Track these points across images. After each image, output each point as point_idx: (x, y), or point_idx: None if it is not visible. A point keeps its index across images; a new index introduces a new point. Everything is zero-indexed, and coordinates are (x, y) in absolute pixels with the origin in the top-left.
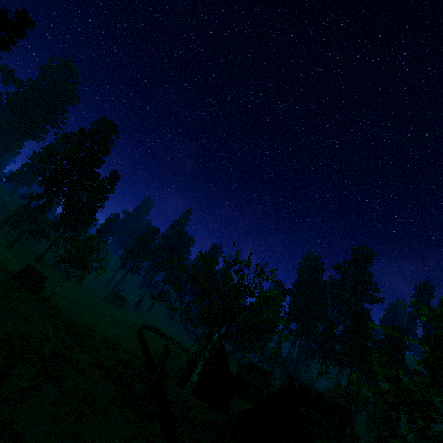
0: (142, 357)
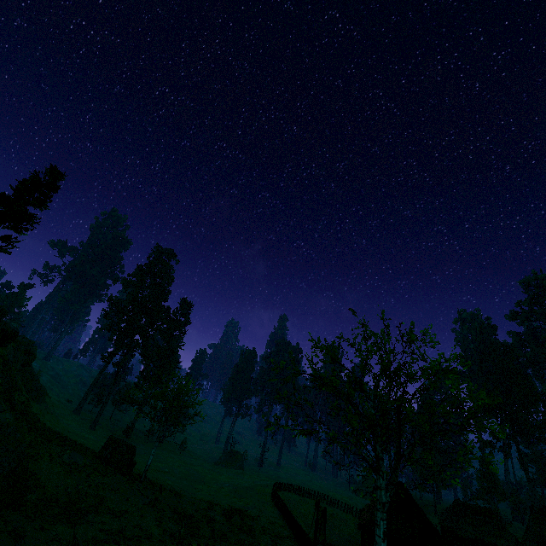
0: (289, 534)
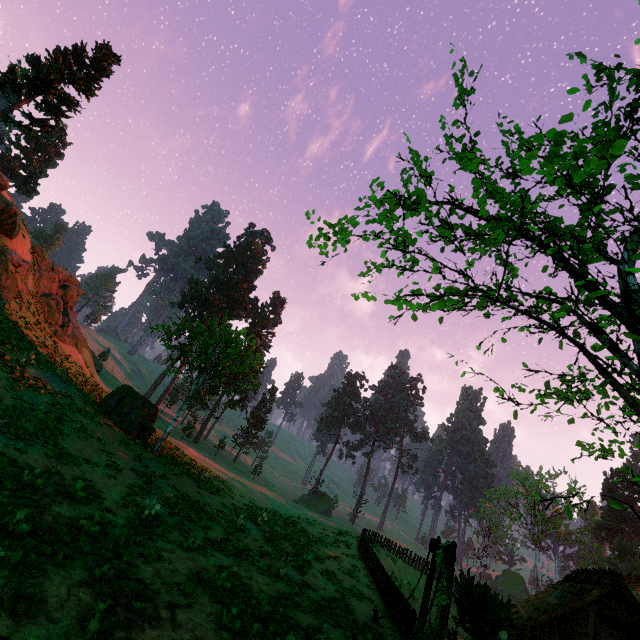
0: (375, 599)
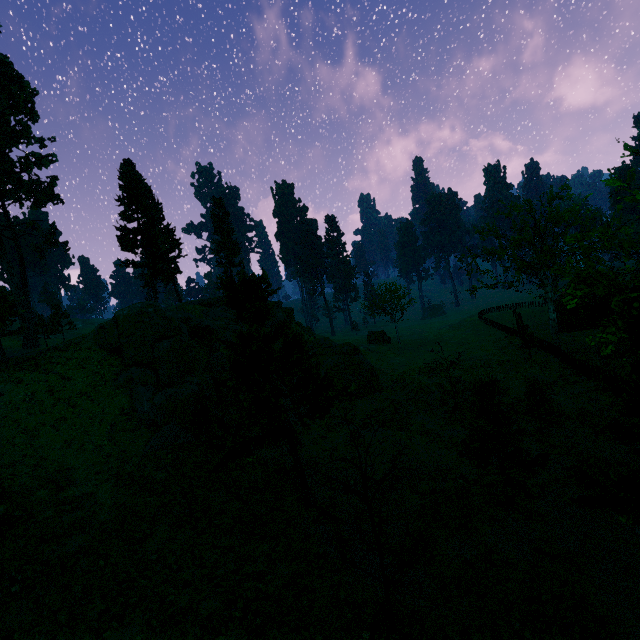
0: (501, 333)
